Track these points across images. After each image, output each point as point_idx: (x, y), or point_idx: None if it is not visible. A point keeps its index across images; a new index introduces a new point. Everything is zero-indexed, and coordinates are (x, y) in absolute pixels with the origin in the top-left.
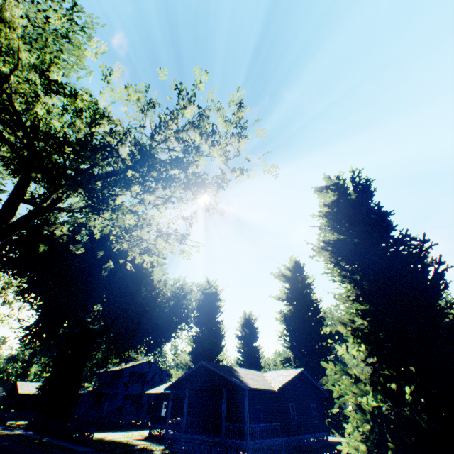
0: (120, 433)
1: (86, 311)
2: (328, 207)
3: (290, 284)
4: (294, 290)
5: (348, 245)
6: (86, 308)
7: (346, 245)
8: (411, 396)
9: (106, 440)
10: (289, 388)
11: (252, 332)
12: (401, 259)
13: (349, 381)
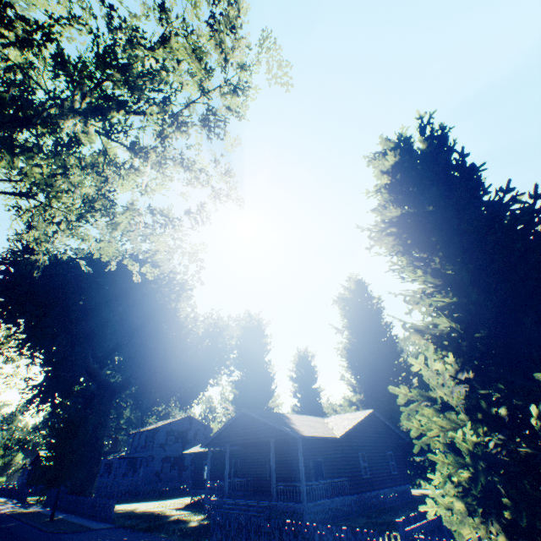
0: (157, 502)
1: (104, 363)
2: (388, 175)
3: (352, 308)
4: (357, 316)
5: (420, 220)
6: (104, 359)
7: (417, 221)
8: (539, 420)
9: (135, 513)
10: (357, 434)
11: (310, 372)
12: (502, 226)
13: (432, 412)
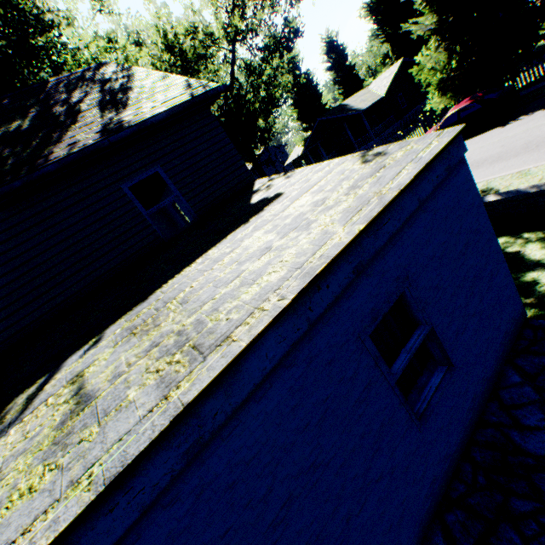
0: None
1: None
2: None
3: None
4: None
5: None
6: None
7: None
8: (456, 64)
9: None
10: (394, 85)
11: (340, 53)
12: None
13: (427, 71)
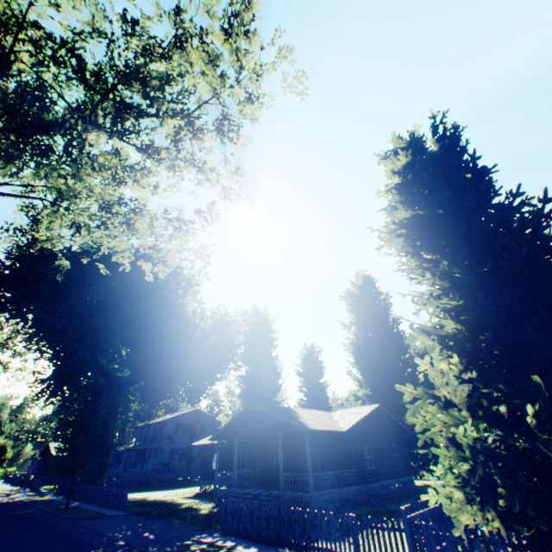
0: (167, 491)
1: (112, 357)
2: (399, 175)
3: (359, 304)
4: (364, 312)
5: (430, 222)
6: (112, 354)
7: (427, 223)
8: (534, 419)
9: (147, 501)
10: (363, 428)
11: (316, 367)
12: (510, 230)
13: (436, 409)
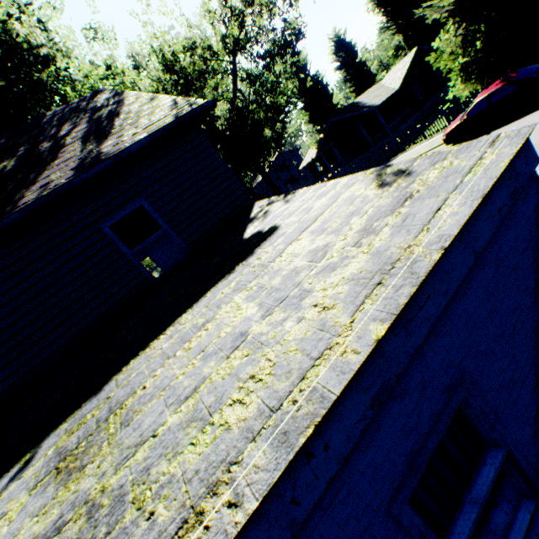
0: None
1: None
2: None
3: None
4: None
5: None
6: None
7: None
8: (481, 45)
9: None
10: (409, 76)
11: (349, 51)
12: None
13: (447, 57)
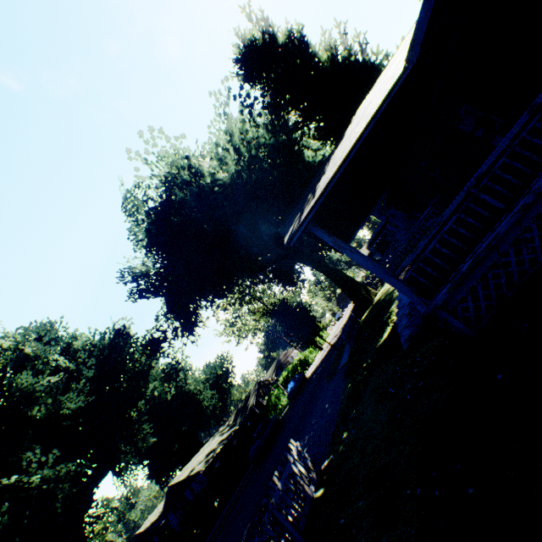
0: None
1: None
2: None
3: None
4: None
5: None
6: None
7: None
8: None
9: (383, 302)
10: None
11: None
12: None
13: None
